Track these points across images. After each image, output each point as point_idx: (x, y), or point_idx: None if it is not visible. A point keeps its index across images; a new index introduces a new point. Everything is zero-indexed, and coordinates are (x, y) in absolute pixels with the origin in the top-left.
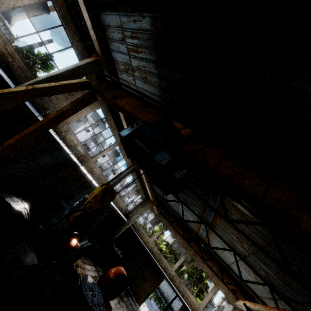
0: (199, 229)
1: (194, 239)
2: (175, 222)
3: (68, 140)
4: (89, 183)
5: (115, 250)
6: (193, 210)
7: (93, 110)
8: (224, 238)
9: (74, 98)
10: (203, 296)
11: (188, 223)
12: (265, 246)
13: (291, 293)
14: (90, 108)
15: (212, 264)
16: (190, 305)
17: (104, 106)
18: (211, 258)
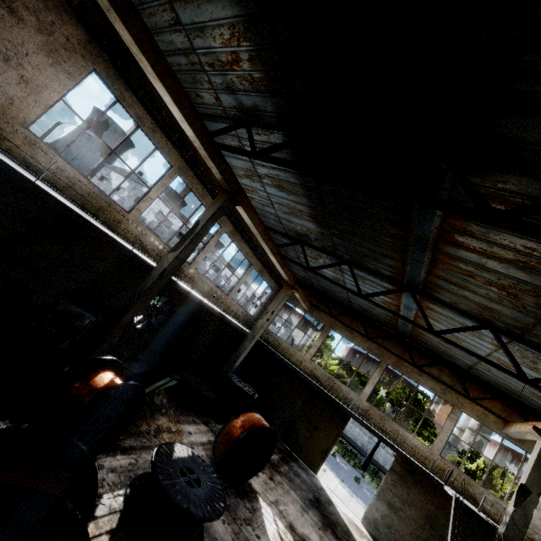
0: (398, 309)
1: (390, 335)
2: (346, 315)
3: (48, 172)
4: (147, 271)
5: (239, 387)
6: (377, 269)
7: (74, 77)
8: (462, 307)
9: (4, 42)
10: (427, 433)
11: (371, 308)
12: None
13: None
14: (63, 72)
15: (438, 371)
16: (412, 453)
17: (101, 65)
18: (434, 361)
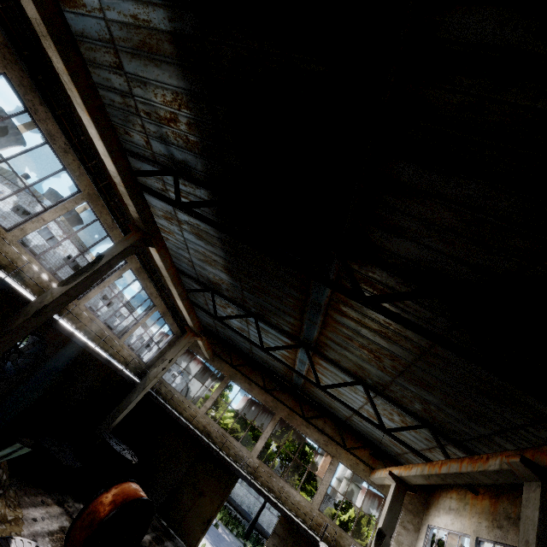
0: (294, 363)
1: (285, 387)
2: (247, 365)
3: None
4: (16, 303)
5: (116, 451)
6: (280, 325)
7: None
8: (343, 364)
9: None
10: (311, 487)
11: (271, 360)
12: (427, 348)
13: (470, 426)
14: None
15: (323, 423)
16: (294, 511)
17: (15, 71)
18: (320, 413)
